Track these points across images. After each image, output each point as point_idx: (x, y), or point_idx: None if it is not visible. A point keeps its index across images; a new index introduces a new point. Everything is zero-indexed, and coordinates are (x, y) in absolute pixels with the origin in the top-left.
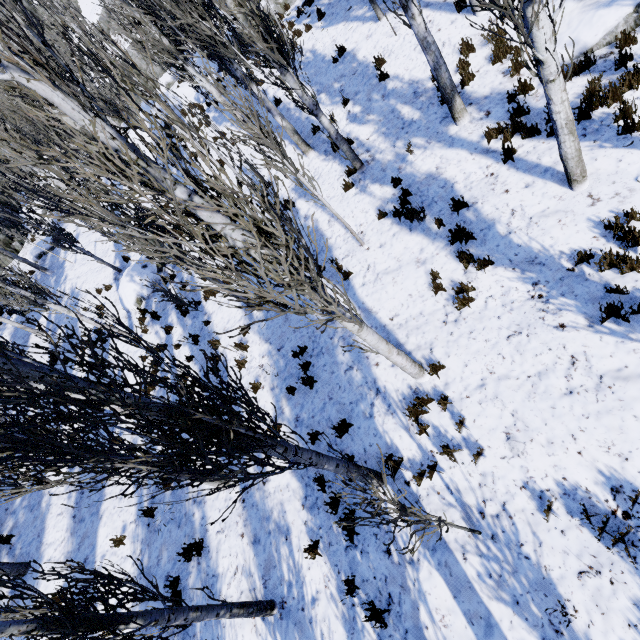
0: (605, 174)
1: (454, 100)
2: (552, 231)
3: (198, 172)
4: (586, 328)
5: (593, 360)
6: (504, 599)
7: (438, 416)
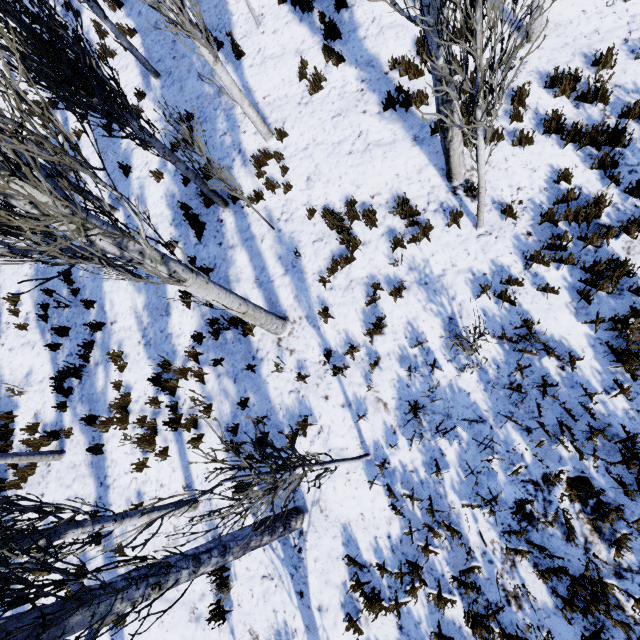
0: None
1: None
2: (389, 41)
3: None
4: (376, 114)
5: (370, 135)
6: (275, 258)
7: (274, 168)
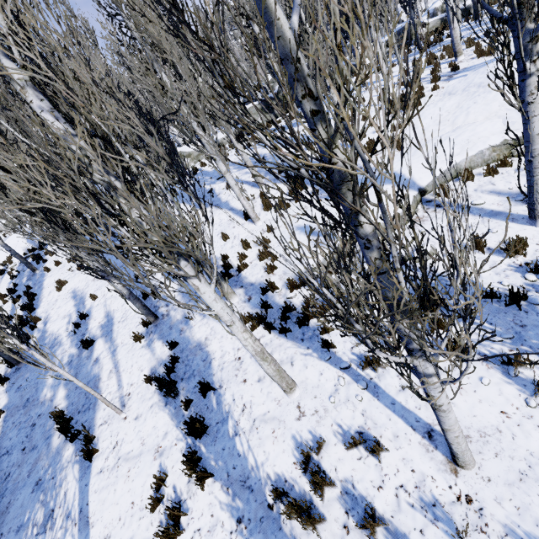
0: (311, 385)
1: (222, 286)
2: (266, 443)
3: (41, 286)
4: None
5: None
6: None
7: None
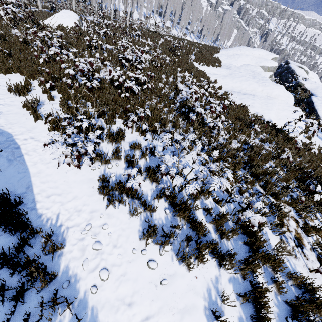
0: None
1: None
2: None
3: None
4: None
5: None
6: None
7: None
